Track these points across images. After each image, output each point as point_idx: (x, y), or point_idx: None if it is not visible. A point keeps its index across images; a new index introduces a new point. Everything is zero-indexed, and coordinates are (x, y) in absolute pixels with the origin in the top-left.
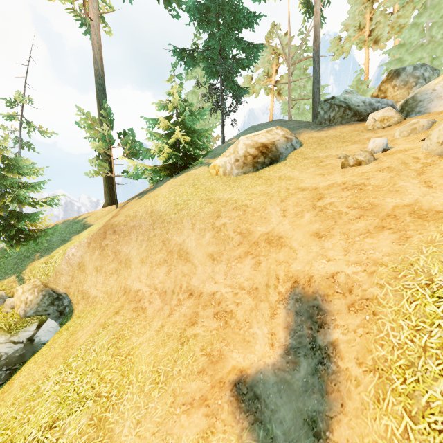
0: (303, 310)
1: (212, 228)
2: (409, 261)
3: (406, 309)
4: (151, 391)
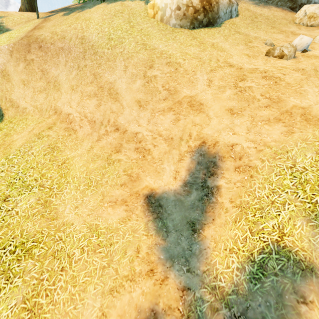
0: (203, 162)
1: (144, 76)
2: (286, 149)
3: (272, 178)
4: (85, 190)
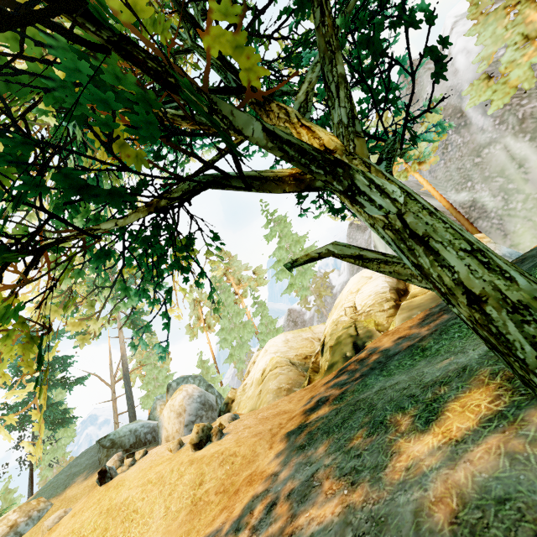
0: None
1: None
2: None
3: None
4: None
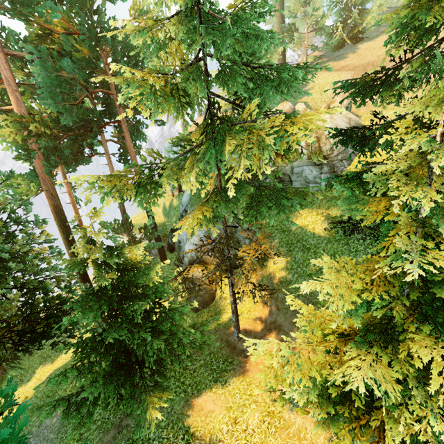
0: None
1: None
2: None
3: None
4: None
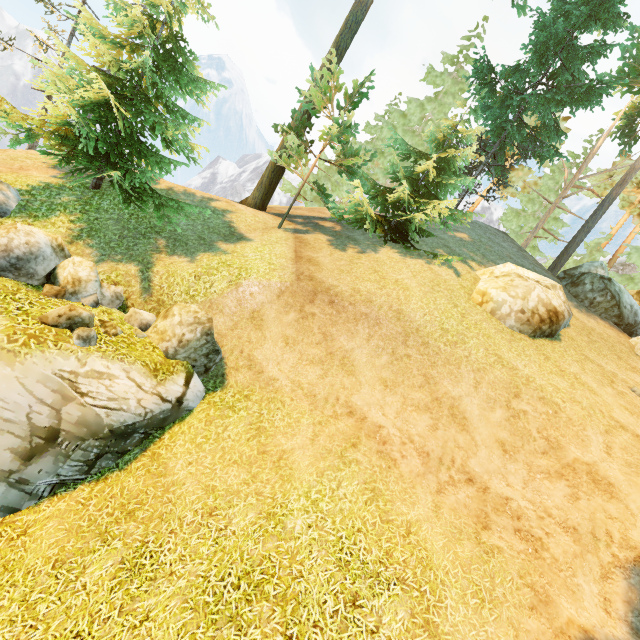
0: None
1: (507, 406)
2: None
3: None
4: (479, 608)
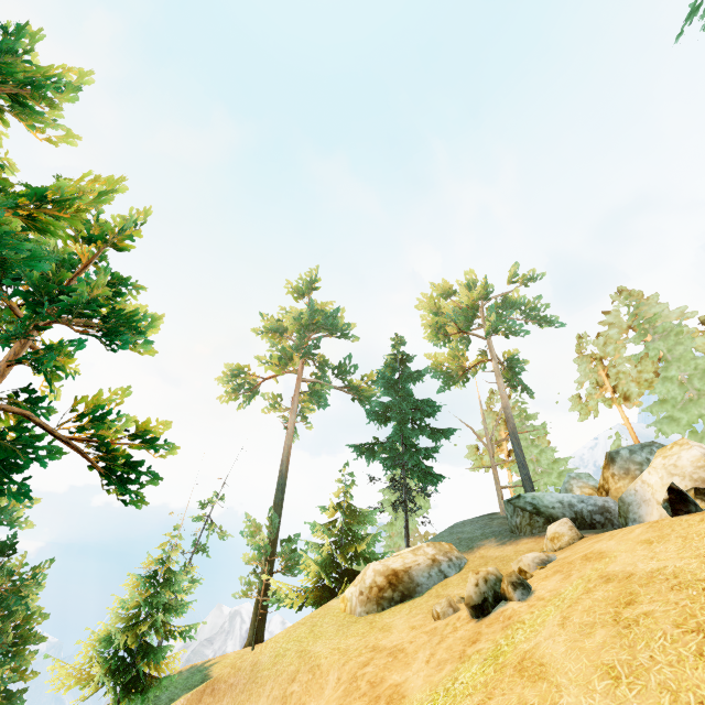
0: None
1: (282, 697)
2: None
3: None
4: None
